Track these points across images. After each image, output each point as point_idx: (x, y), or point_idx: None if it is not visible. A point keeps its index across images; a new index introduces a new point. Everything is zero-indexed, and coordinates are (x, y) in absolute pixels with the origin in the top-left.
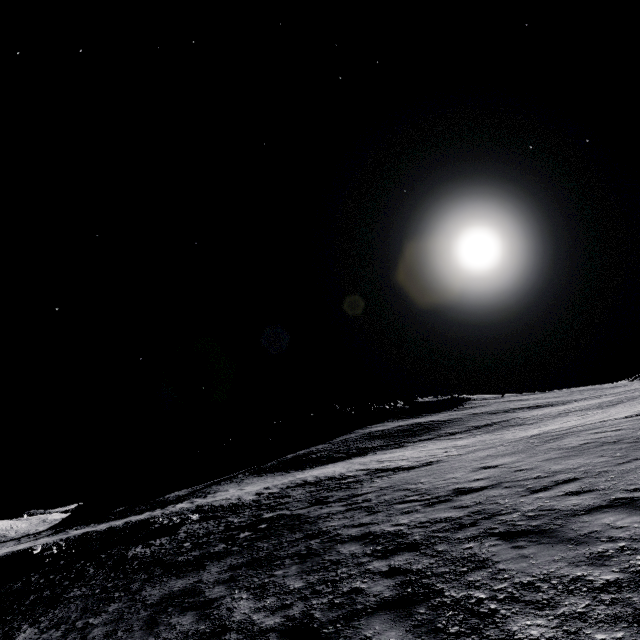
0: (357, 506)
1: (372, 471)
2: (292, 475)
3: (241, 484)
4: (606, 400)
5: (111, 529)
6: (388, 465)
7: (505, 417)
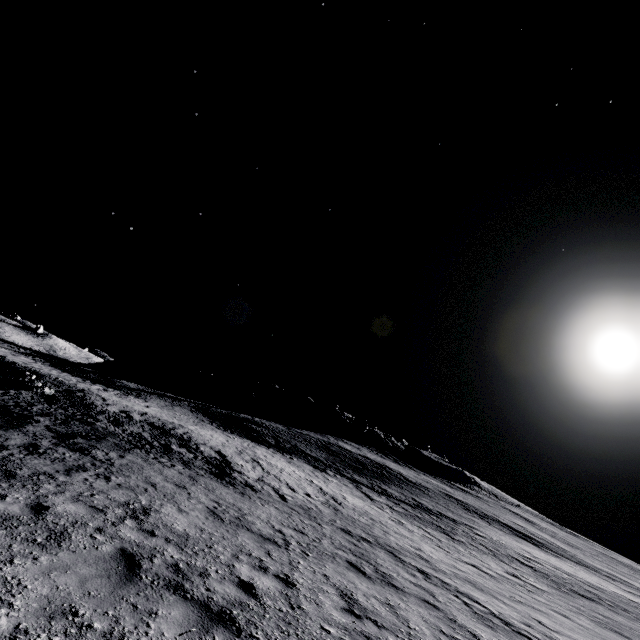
0: (7, 448)
1: (217, 459)
2: (200, 424)
3: (168, 406)
4: (601, 587)
5: (10, 363)
6: (242, 465)
7: (467, 519)
